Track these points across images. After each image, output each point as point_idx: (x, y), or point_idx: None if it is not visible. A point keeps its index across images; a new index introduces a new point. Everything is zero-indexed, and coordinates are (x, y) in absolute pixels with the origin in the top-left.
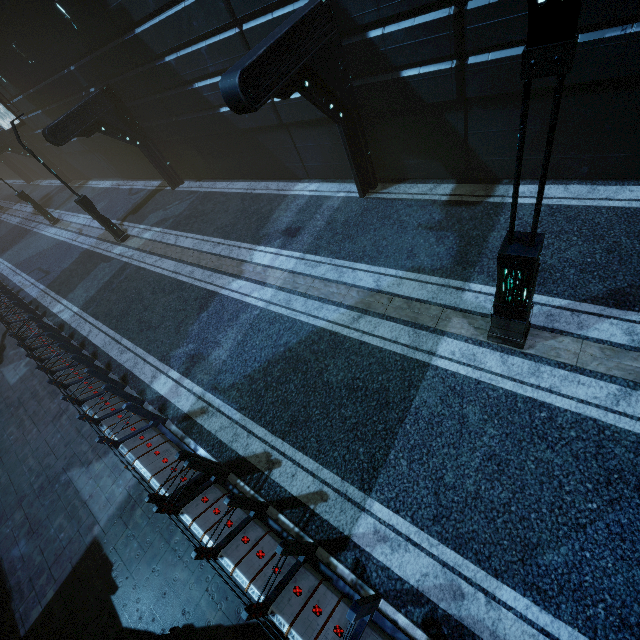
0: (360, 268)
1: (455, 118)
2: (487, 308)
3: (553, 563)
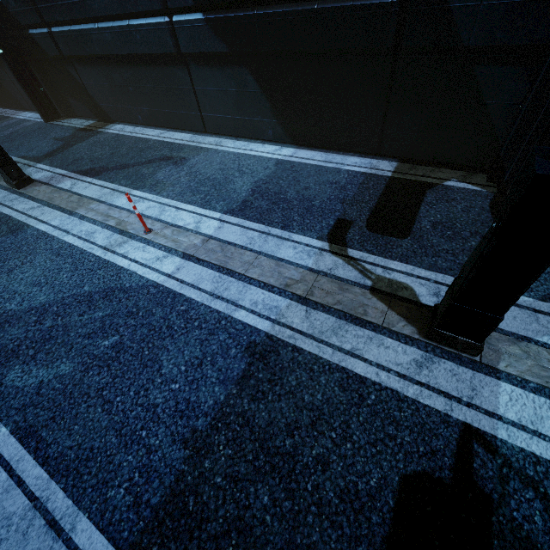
0: None
1: (73, 71)
2: (31, 174)
3: None
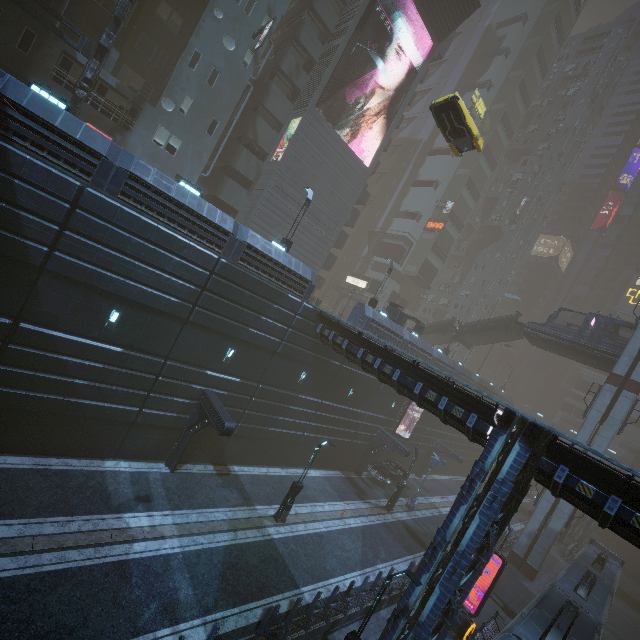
0: (213, 511)
1: (225, 439)
2: (267, 513)
3: (329, 568)
